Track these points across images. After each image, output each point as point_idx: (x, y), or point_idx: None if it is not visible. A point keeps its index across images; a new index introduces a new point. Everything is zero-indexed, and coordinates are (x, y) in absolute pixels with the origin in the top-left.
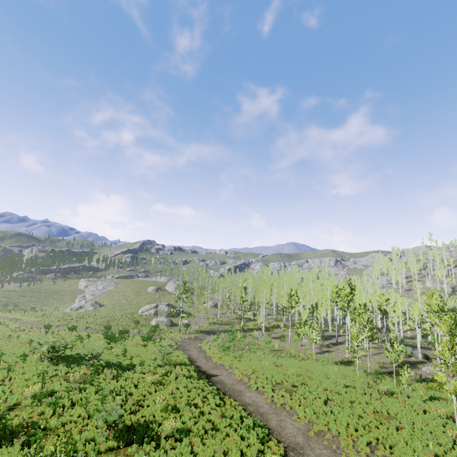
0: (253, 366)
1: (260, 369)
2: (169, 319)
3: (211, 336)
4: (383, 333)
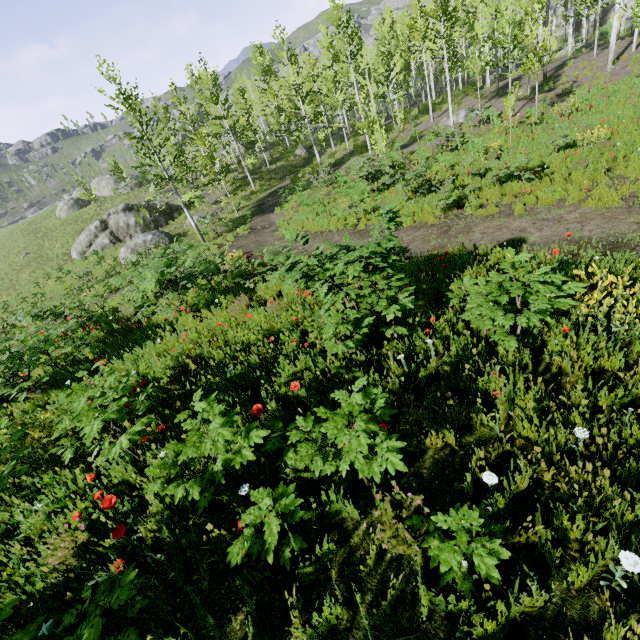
0: (553, 166)
1: (609, 152)
2: (157, 232)
3: (278, 212)
4: (571, 44)
